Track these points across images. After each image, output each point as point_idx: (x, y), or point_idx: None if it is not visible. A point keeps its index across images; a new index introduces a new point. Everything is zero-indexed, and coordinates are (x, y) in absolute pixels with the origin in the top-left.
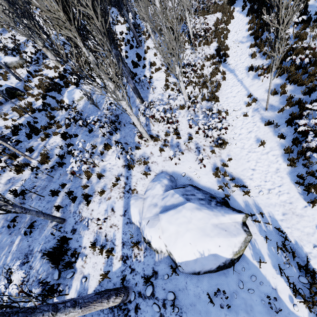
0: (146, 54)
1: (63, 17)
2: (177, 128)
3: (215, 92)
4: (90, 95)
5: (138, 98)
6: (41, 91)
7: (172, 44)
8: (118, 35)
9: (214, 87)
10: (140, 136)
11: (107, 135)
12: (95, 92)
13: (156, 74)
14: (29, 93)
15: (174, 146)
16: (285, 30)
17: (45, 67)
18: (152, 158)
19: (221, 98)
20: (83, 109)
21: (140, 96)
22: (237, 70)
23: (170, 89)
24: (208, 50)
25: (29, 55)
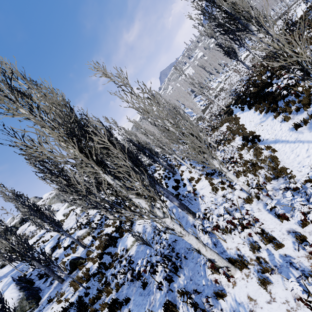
0: (183, 176)
1: (78, 155)
2: (262, 230)
3: (277, 166)
4: (142, 235)
5: (189, 214)
6: (100, 251)
7: (196, 144)
8: (158, 177)
9: (270, 163)
10: (212, 267)
11: (164, 285)
12: (146, 230)
13: (198, 184)
14: (89, 257)
15: (283, 267)
16: (311, 51)
17: (105, 226)
18: (259, 311)
19: (292, 167)
20: (136, 254)
21: (190, 210)
22: (281, 137)
23: (220, 190)
24: (235, 144)
25: (96, 222)
